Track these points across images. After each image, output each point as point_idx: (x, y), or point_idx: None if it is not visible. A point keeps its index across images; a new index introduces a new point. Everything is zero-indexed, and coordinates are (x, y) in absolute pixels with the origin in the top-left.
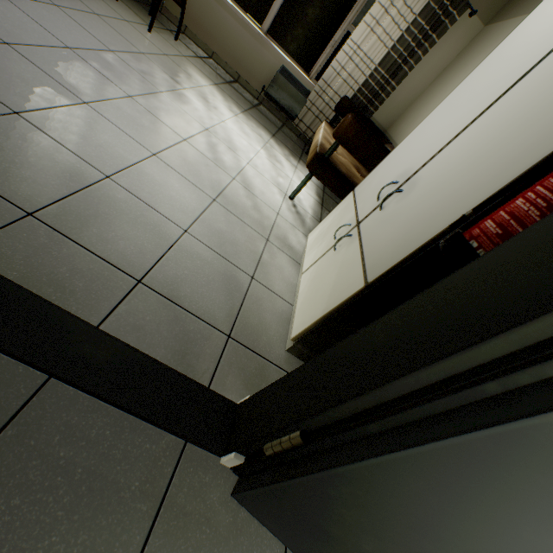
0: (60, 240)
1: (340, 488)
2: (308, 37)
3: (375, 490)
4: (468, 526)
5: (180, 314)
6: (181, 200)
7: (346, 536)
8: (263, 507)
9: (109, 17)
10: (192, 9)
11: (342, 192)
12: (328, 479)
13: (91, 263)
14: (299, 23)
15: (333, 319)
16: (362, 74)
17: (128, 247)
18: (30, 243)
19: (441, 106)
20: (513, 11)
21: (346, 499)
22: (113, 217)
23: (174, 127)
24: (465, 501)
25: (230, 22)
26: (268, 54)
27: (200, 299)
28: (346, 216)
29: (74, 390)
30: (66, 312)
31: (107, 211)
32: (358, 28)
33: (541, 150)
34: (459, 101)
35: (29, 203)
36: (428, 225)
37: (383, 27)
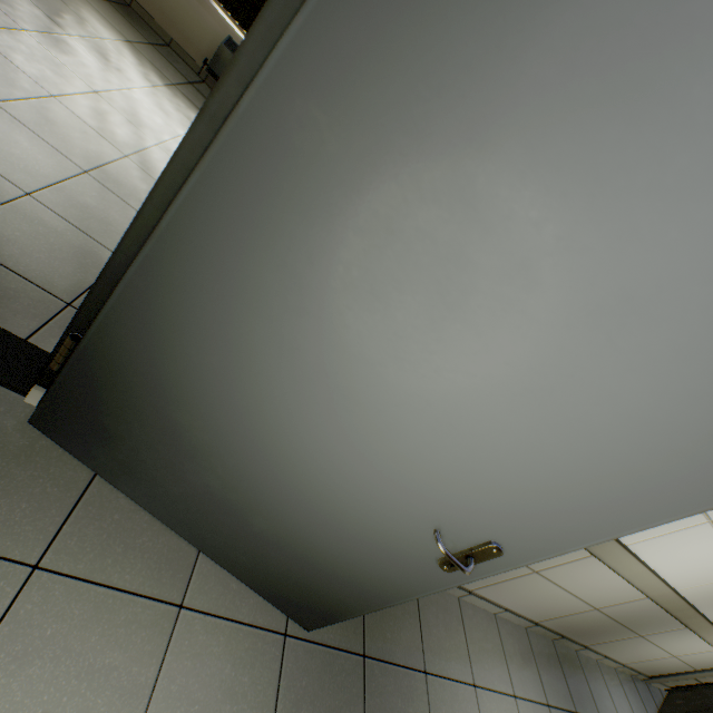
0: None
1: (93, 367)
2: (261, 6)
3: (112, 357)
4: (171, 368)
5: None
6: (30, 162)
7: (121, 426)
8: (57, 425)
9: None
10: None
11: None
12: (83, 360)
13: None
14: None
15: None
16: None
17: None
18: None
19: None
20: None
21: (102, 379)
22: None
23: (37, 77)
24: (158, 342)
25: None
26: (209, 16)
27: (35, 263)
28: None
29: None
30: None
31: None
32: None
33: None
34: None
35: None
36: None
37: None
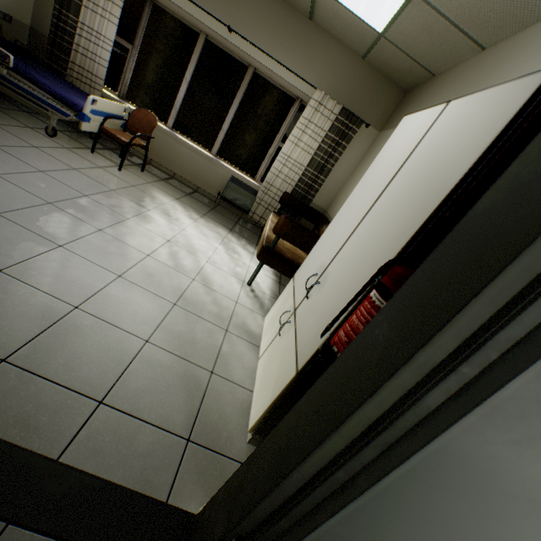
0: (29, 378)
1: None
2: (249, 154)
3: None
4: None
5: (139, 427)
6: (144, 312)
7: None
8: None
9: (85, 168)
10: (155, 147)
11: (291, 273)
12: None
13: (55, 395)
14: (240, 146)
15: (280, 406)
16: (296, 174)
17: (91, 370)
18: (1, 388)
19: (341, 211)
20: (394, 123)
21: None
22: (79, 344)
23: (138, 246)
24: None
25: (186, 152)
26: (219, 169)
27: (160, 406)
28: (288, 302)
29: (30, 533)
30: (28, 451)
31: (74, 339)
32: (285, 145)
33: (384, 262)
34: (349, 209)
35: (4, 350)
36: (331, 318)
37: (304, 142)
